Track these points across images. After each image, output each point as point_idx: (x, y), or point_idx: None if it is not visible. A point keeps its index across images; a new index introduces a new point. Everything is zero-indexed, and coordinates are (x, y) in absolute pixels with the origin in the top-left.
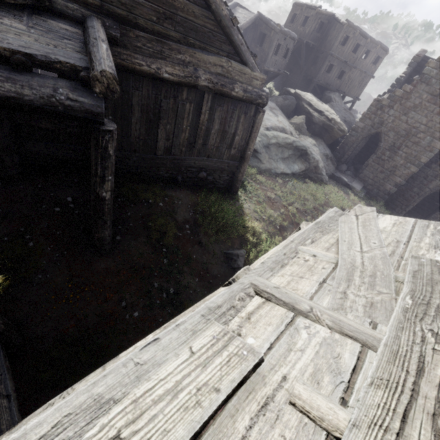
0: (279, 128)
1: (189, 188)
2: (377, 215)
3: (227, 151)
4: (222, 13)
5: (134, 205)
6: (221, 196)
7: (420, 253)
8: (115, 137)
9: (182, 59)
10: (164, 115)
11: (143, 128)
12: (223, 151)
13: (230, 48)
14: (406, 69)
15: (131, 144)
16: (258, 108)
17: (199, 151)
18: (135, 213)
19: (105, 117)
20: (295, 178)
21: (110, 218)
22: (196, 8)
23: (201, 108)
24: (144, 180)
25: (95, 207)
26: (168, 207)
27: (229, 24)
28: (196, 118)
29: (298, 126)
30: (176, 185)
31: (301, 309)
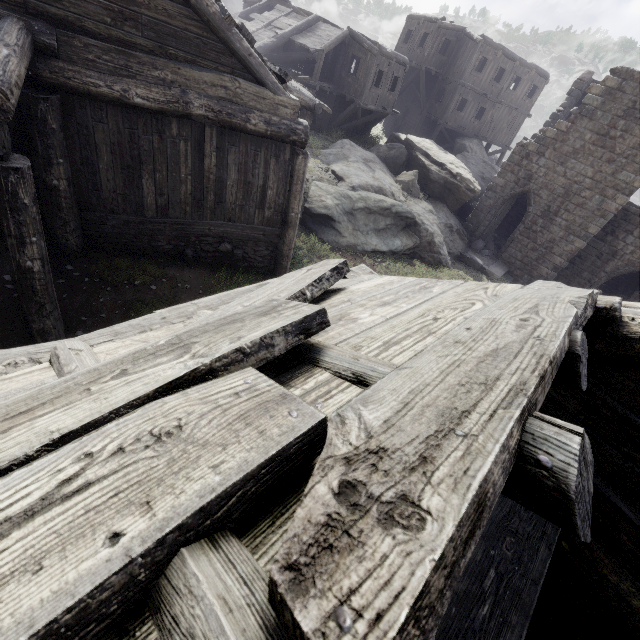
0: (373, 187)
1: (206, 267)
2: (375, 277)
3: (259, 212)
4: (208, 10)
5: (113, 288)
6: (245, 277)
7: (350, 311)
8: (30, 180)
9: (161, 77)
10: (148, 158)
11: (119, 178)
12: (252, 212)
13: (234, 61)
14: (565, 100)
15: (105, 200)
16: (295, 149)
17: (213, 212)
18: (114, 300)
19: (52, 161)
20: (397, 258)
21: (50, 301)
22: (169, 4)
23: (204, 149)
24: (132, 254)
25: (21, 284)
26: (166, 293)
27: (224, 26)
28: (200, 163)
29: (406, 186)
30: (185, 263)
31: (65, 371)
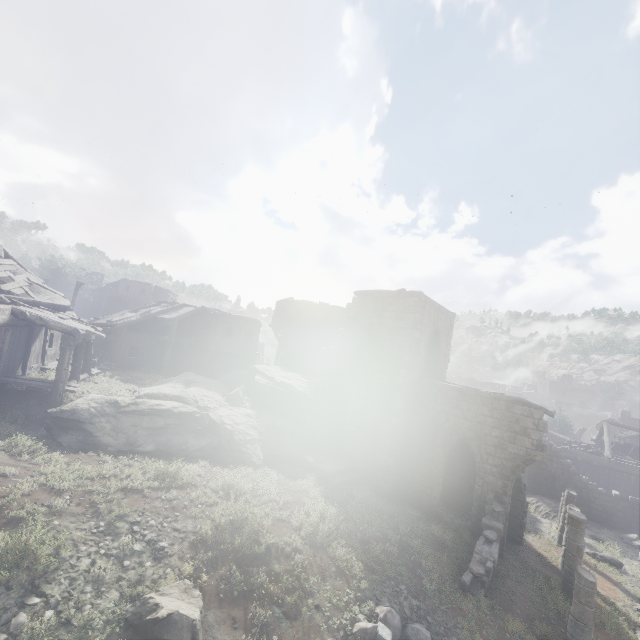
0: (168, 396)
1: None
2: None
3: None
4: None
5: None
6: None
7: None
8: None
9: None
10: None
11: None
12: None
13: None
14: None
15: None
16: None
17: None
18: None
19: None
20: (175, 460)
21: None
22: None
23: None
24: None
25: None
26: None
27: None
28: None
29: (230, 397)
30: None
31: None
